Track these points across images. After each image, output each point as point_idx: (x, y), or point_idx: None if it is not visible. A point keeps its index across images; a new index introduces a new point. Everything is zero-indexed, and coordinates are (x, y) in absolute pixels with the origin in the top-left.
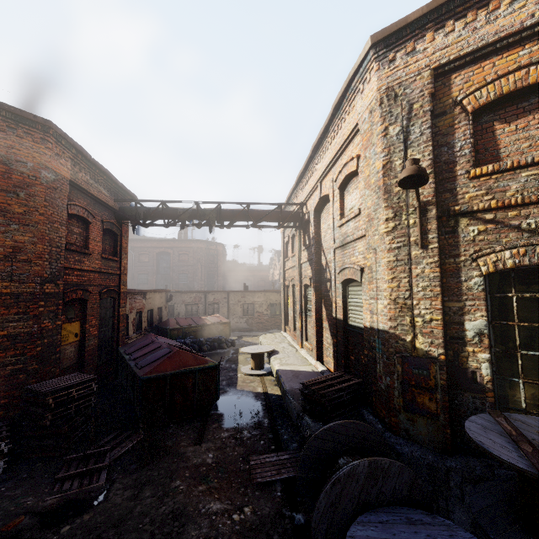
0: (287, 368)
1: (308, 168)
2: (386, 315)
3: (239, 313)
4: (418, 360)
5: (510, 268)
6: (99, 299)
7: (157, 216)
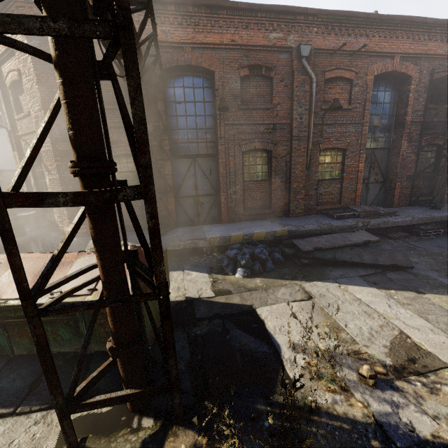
0: None
1: None
2: None
3: None
4: None
5: None
6: None
7: None
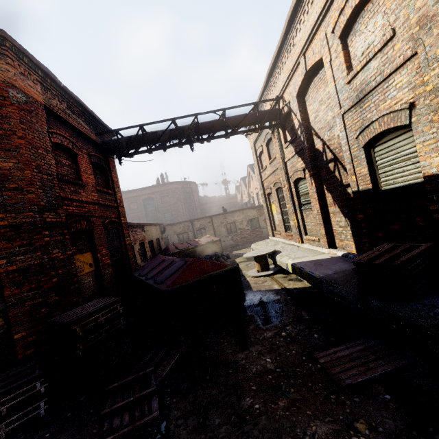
0: (302, 260)
1: (282, 51)
2: None
3: (224, 233)
4: None
5: None
6: (104, 230)
7: (138, 143)
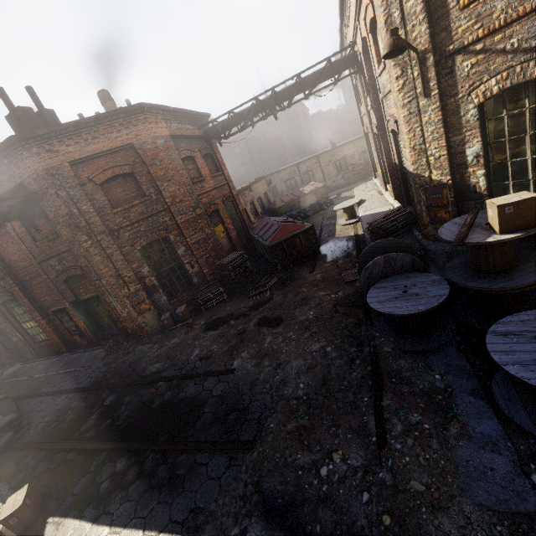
0: (369, 213)
1: (344, 1)
2: (410, 161)
3: (333, 172)
4: (435, 188)
5: (496, 94)
6: (224, 206)
7: (230, 126)
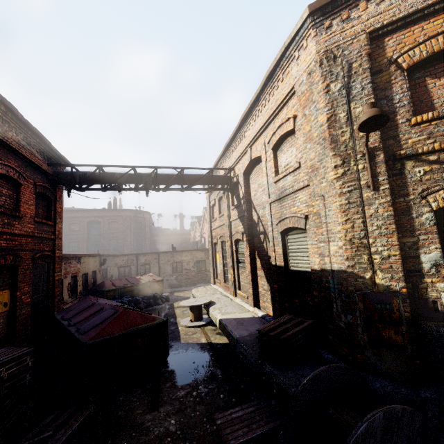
0: (229, 316)
1: (236, 137)
2: (343, 255)
3: (169, 271)
4: (380, 295)
5: None
6: (32, 264)
7: (93, 180)
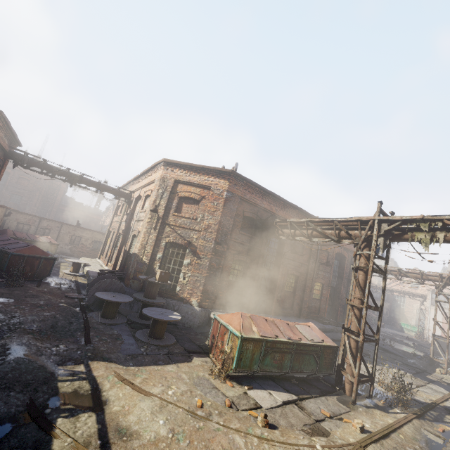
0: (94, 270)
1: (140, 178)
2: (138, 248)
3: (66, 241)
4: (142, 263)
5: (171, 242)
6: None
7: (37, 165)
